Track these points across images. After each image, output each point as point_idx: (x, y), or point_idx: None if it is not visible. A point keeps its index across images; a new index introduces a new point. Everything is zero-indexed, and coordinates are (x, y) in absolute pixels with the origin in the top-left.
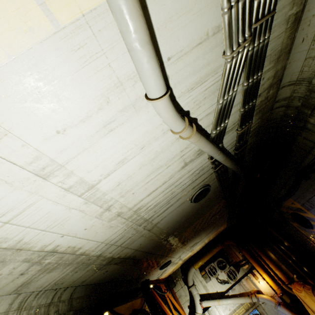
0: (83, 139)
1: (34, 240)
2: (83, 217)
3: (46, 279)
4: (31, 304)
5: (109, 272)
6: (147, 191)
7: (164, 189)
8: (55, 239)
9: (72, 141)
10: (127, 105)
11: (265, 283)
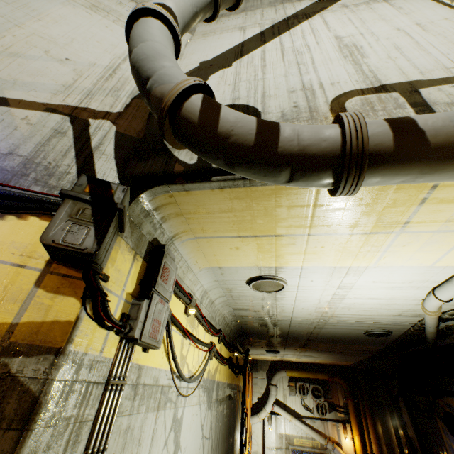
0: (376, 286)
1: (285, 300)
2: (313, 304)
3: (247, 313)
4: (226, 318)
5: (257, 329)
6: (356, 313)
7: (364, 317)
8: (288, 304)
9: (371, 285)
10: (416, 286)
11: (351, 444)
